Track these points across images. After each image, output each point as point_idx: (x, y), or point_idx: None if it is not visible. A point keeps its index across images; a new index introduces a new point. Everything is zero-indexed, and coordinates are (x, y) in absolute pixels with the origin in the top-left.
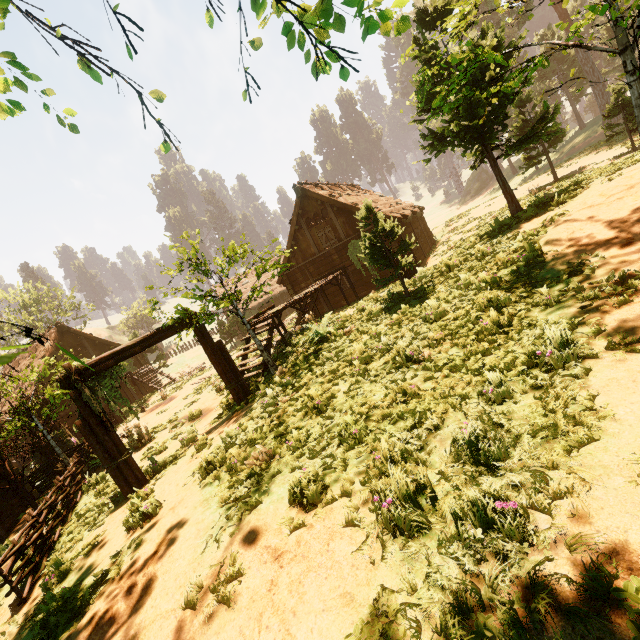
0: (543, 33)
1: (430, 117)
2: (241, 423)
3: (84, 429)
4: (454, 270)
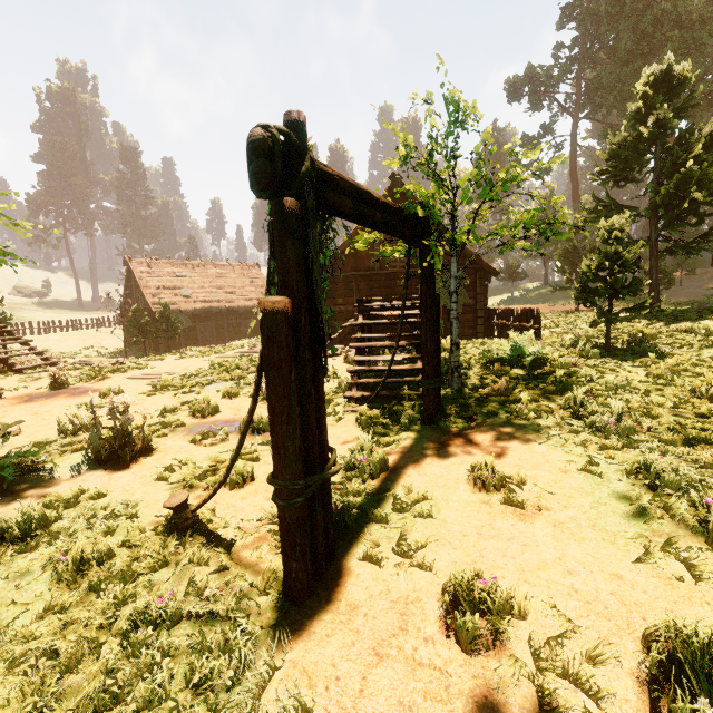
0: (545, 195)
1: (605, 180)
2: (571, 452)
3: (288, 335)
4: (658, 339)
